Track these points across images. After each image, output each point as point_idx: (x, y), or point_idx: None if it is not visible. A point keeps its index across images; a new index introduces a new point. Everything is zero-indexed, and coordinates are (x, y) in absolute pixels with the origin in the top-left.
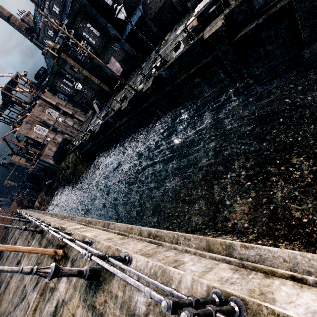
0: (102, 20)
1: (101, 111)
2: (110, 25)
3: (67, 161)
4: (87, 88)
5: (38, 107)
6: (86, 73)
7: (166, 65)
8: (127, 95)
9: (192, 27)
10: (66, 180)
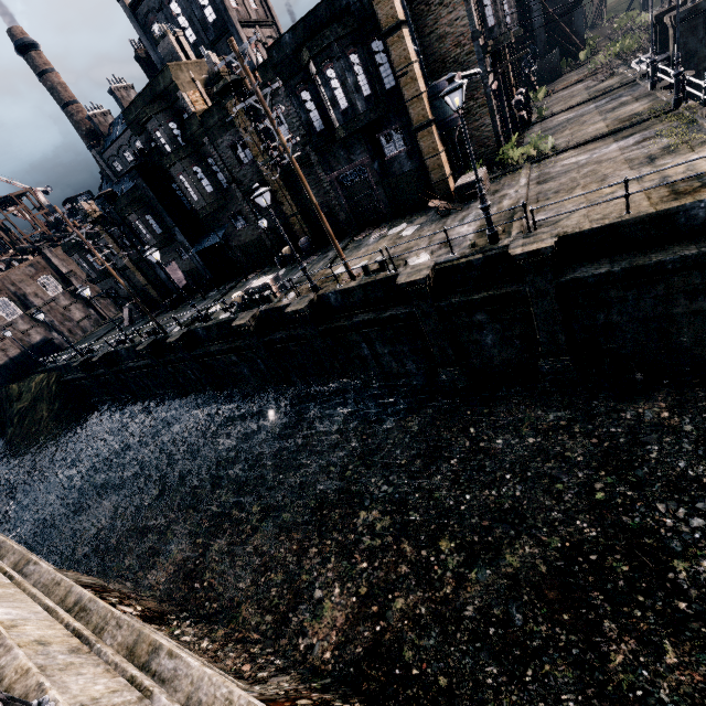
0: (169, 220)
1: (132, 324)
2: (180, 229)
3: (26, 385)
4: (125, 282)
5: (27, 268)
6: (129, 263)
7: (204, 323)
8: (164, 327)
9: (235, 302)
10: (2, 422)
